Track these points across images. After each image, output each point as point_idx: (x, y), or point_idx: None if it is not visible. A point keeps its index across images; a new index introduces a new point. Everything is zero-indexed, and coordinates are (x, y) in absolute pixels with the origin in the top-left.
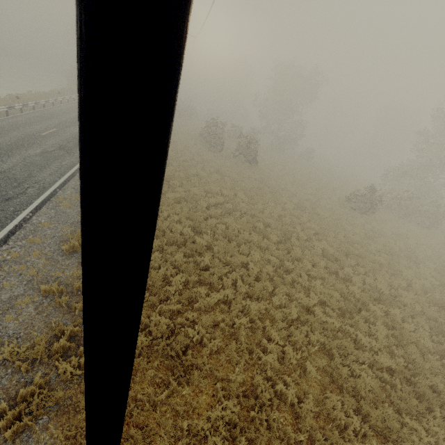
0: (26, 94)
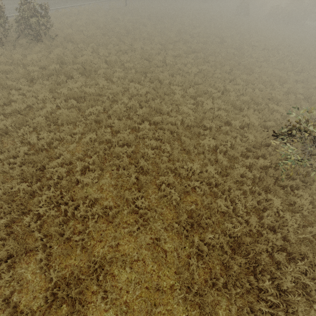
0: None
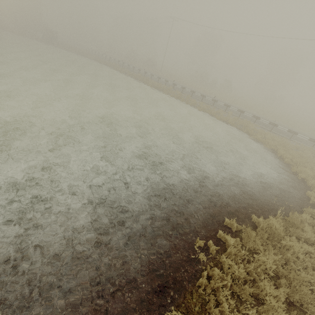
0: (139, 74)
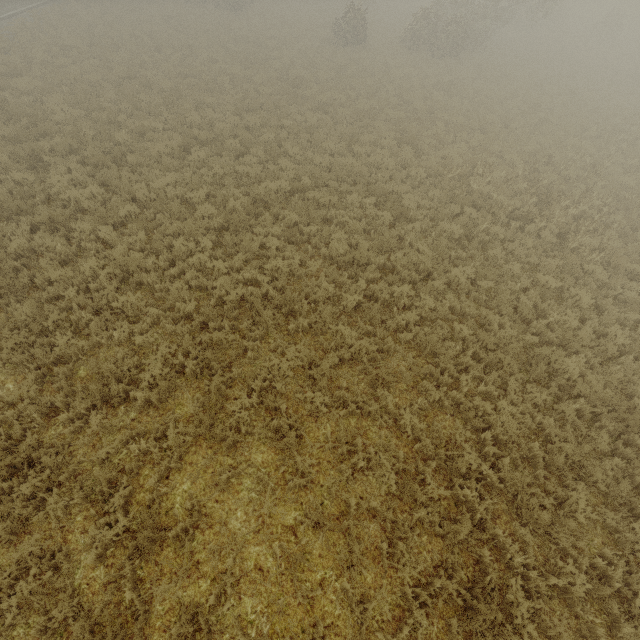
0: None
